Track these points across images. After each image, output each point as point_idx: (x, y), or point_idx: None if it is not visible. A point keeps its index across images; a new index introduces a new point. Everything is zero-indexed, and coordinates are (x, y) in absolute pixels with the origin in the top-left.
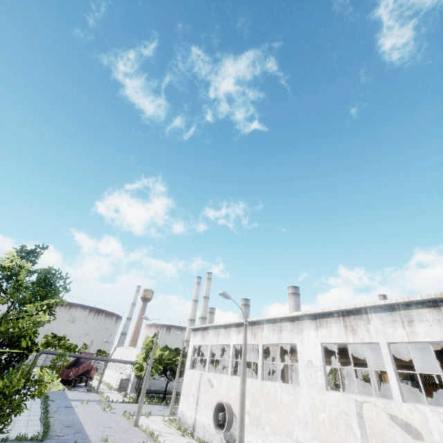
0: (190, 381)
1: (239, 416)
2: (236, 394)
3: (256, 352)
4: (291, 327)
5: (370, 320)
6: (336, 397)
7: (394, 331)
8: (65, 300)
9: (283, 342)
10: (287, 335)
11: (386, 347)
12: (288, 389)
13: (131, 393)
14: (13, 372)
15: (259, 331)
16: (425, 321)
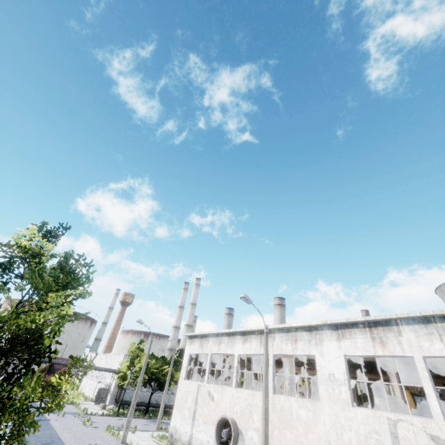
0: (185, 393)
1: (262, 434)
2: (242, 408)
3: (258, 363)
4: (307, 337)
5: (402, 332)
6: (364, 414)
7: (430, 345)
8: (90, 292)
9: (299, 353)
10: (304, 345)
11: (422, 361)
12: (306, 404)
13: (110, 405)
14: (25, 378)
15: (269, 341)
16: None
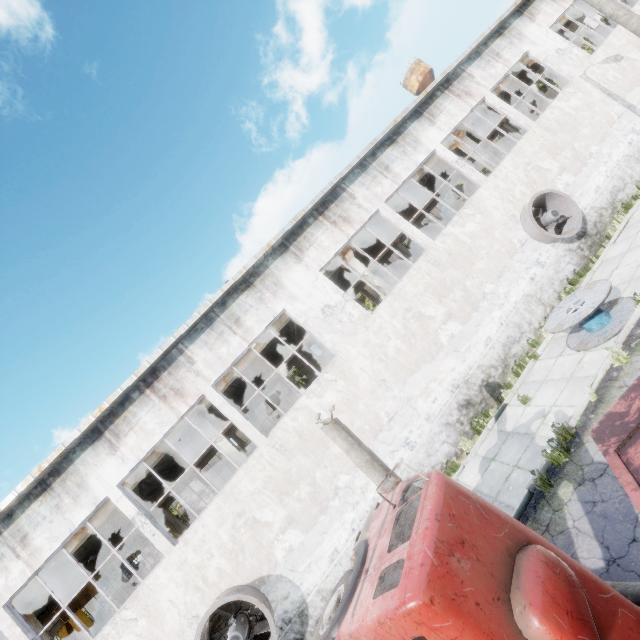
0: None
1: None
2: None
3: None
4: None
5: None
6: None
7: (7, 577)
8: None
9: None
10: None
11: (6, 615)
12: None
13: None
14: None
15: None
16: (42, 521)
